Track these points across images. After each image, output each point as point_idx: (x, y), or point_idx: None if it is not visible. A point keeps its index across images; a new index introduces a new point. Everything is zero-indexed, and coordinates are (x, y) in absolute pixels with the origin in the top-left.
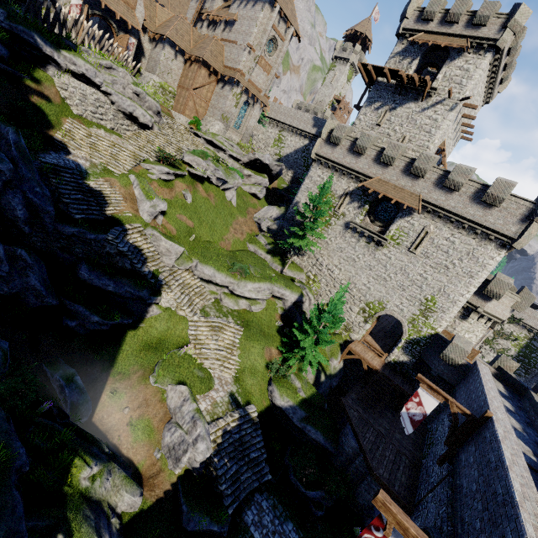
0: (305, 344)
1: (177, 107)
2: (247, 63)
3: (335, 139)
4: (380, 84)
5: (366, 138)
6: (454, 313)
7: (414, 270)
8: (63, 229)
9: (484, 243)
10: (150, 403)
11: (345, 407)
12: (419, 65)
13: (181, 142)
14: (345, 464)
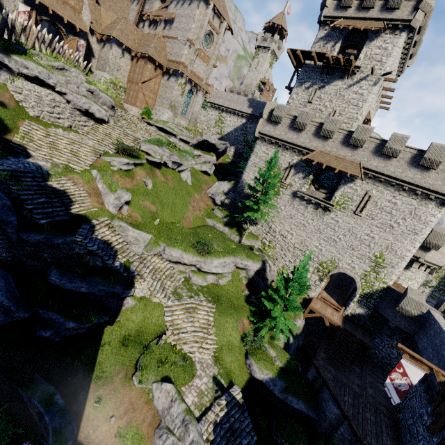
0: (275, 314)
1: (129, 99)
2: (188, 56)
3: (276, 118)
4: (308, 66)
5: (304, 115)
6: (402, 268)
7: (361, 231)
8: (28, 238)
9: (425, 202)
10: (137, 407)
11: (319, 370)
12: (340, 47)
13: (136, 132)
14: (328, 430)
